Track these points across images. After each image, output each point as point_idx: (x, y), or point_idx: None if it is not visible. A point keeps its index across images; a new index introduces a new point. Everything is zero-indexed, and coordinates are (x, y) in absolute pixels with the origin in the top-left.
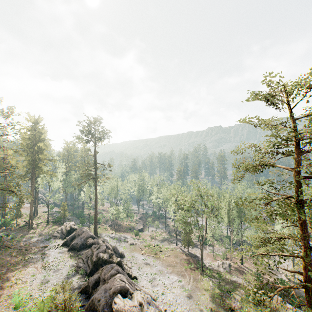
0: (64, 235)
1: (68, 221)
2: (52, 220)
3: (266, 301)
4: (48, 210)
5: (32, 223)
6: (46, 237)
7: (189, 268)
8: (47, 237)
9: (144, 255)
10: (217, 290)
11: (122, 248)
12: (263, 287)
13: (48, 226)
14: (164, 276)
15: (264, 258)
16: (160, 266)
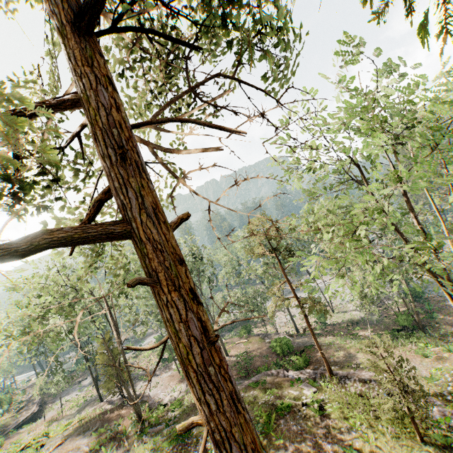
0: None
1: None
2: None
3: (257, 395)
4: None
5: None
6: None
7: (109, 440)
8: None
9: None
10: (161, 449)
11: None
12: (259, 371)
13: None
14: None
15: (262, 327)
16: None
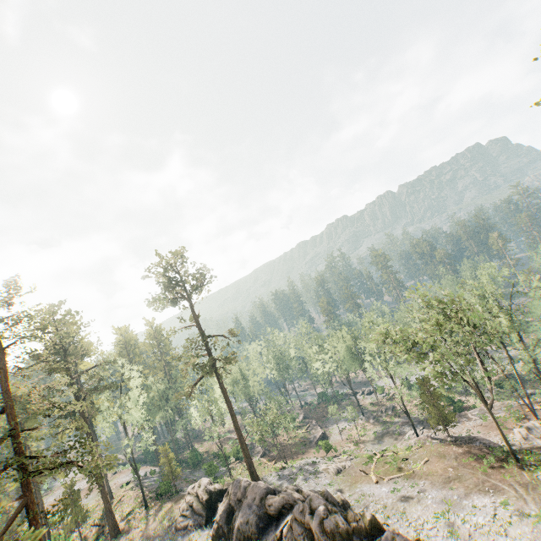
0: (201, 516)
1: (182, 482)
2: (148, 494)
3: None
4: (138, 476)
5: (116, 521)
6: (164, 539)
7: (490, 468)
8: (166, 538)
9: (380, 482)
10: None
11: (327, 488)
12: None
13: (150, 512)
14: (463, 509)
15: None
16: (435, 491)
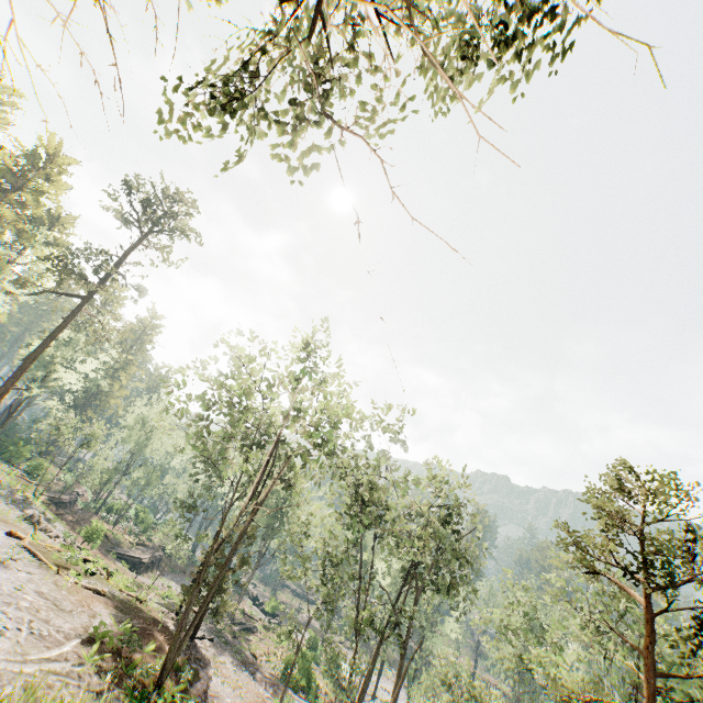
0: None
1: None
2: None
3: None
4: None
5: None
6: None
7: (114, 650)
8: None
9: (14, 539)
10: None
11: None
12: None
13: None
14: None
15: None
16: (8, 575)
